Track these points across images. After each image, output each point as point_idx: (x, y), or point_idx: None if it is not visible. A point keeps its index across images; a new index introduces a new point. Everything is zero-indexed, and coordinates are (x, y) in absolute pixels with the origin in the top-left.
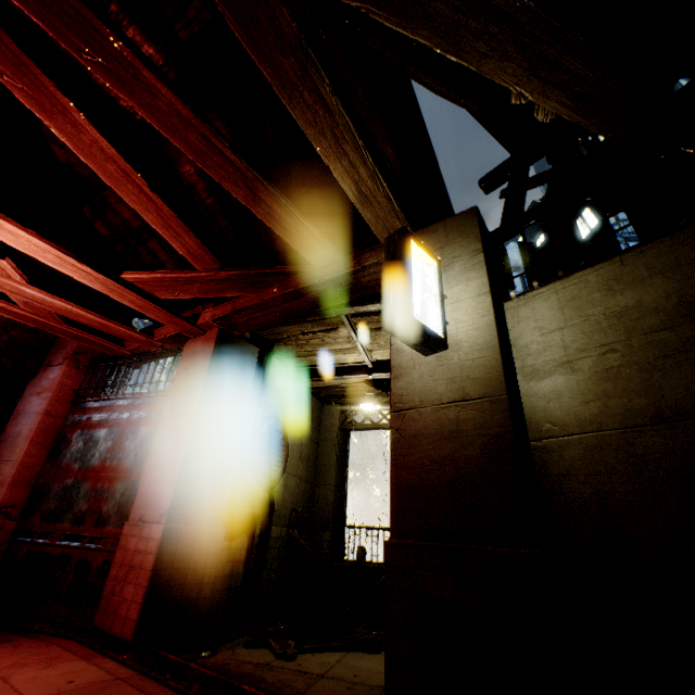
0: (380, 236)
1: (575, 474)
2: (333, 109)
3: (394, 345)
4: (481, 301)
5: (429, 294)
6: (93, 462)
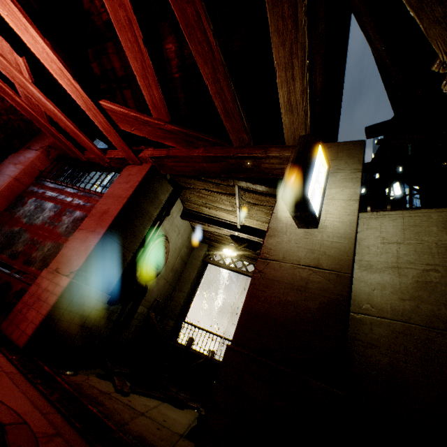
0: (287, 139)
1: (378, 345)
2: (300, 27)
3: (275, 214)
4: (350, 204)
5: (318, 185)
6: (37, 221)
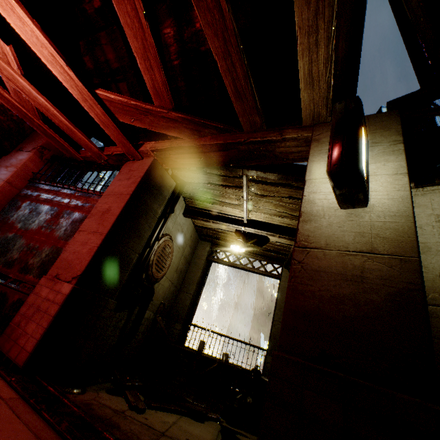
0: (305, 118)
1: None
2: None
3: (307, 197)
4: (398, 179)
5: (362, 158)
6: (32, 226)
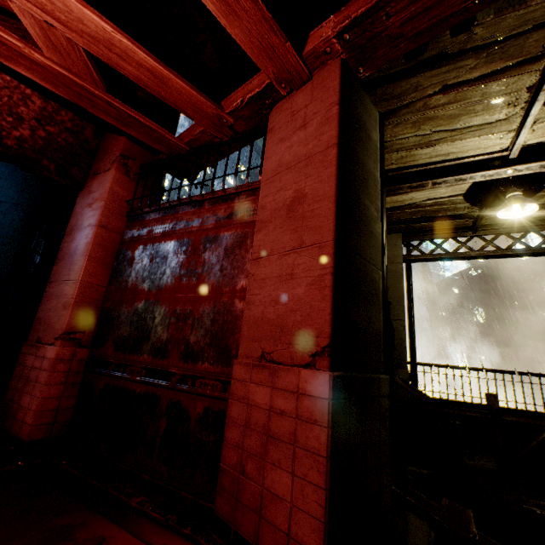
0: None
1: None
2: None
3: None
4: None
5: None
6: (165, 280)
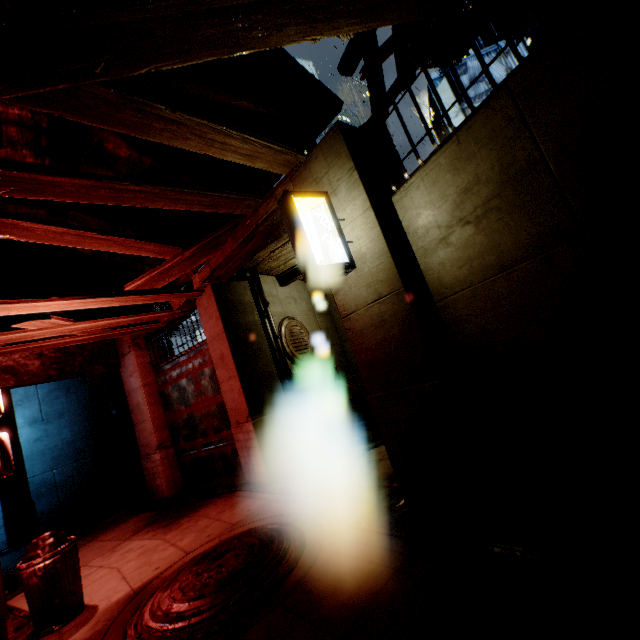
0: (280, 171)
1: (464, 318)
2: (182, 120)
3: None
4: (367, 216)
5: (326, 234)
6: (191, 401)
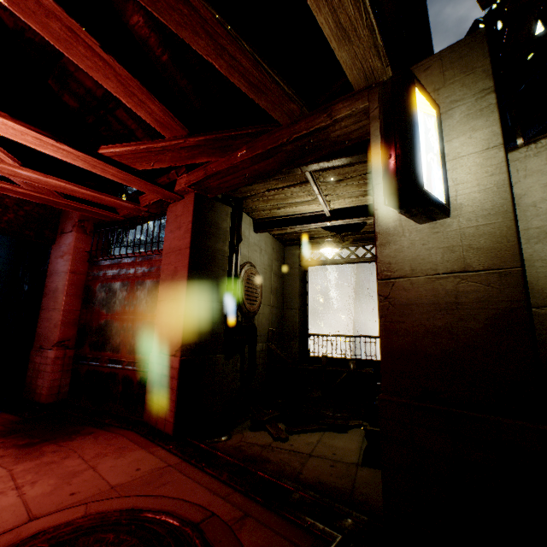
0: (354, 81)
1: None
2: None
3: (379, 211)
4: (490, 156)
5: (432, 154)
6: (116, 307)
